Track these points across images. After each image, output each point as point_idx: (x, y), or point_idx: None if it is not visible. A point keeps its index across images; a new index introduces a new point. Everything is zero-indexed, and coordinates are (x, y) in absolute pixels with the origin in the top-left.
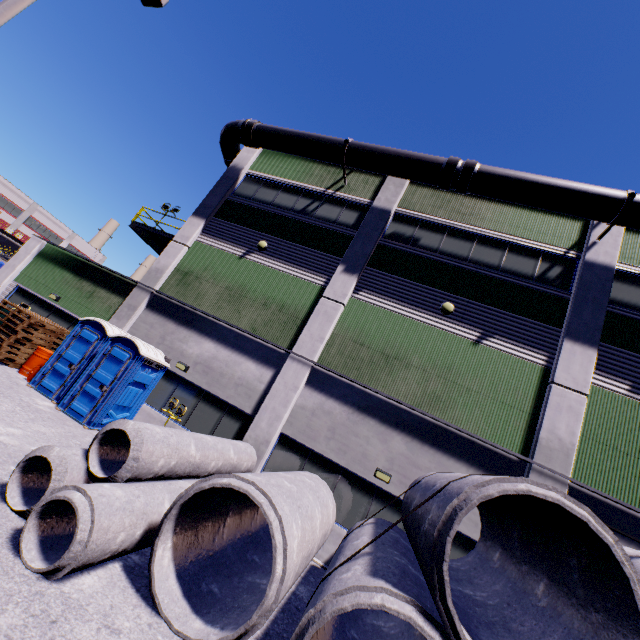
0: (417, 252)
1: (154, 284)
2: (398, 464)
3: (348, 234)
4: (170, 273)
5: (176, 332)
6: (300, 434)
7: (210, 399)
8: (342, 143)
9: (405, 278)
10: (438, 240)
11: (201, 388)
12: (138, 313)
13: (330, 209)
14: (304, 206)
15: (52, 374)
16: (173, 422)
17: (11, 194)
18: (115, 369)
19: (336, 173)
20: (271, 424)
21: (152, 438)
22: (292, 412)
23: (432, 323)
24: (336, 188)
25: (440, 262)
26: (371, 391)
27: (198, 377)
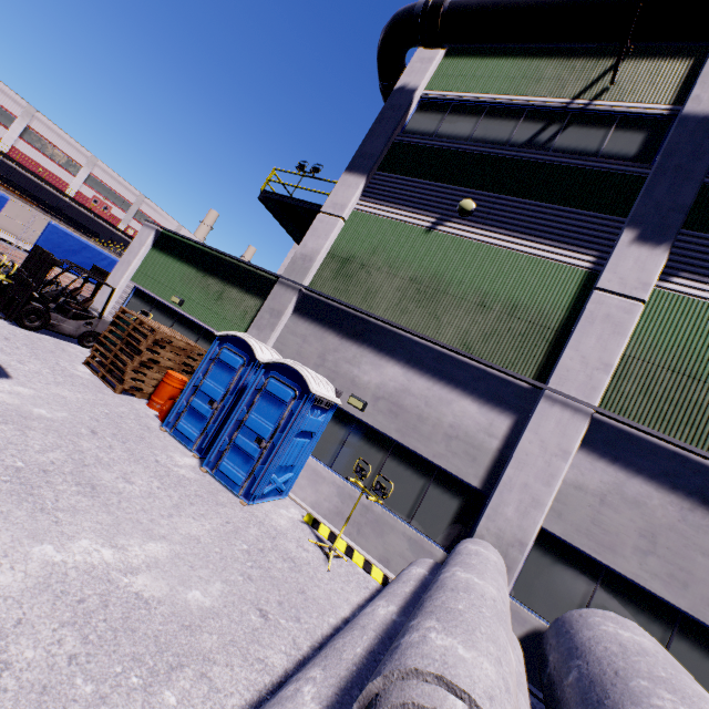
0: None
1: (302, 278)
2: None
3: (630, 173)
4: (321, 261)
5: (340, 349)
6: (580, 535)
7: (404, 455)
8: None
9: None
10: None
11: (388, 437)
12: (283, 321)
13: (583, 133)
14: (530, 135)
15: (189, 414)
16: (352, 487)
17: (119, 187)
18: (274, 413)
19: (588, 68)
20: (524, 513)
21: None
22: (558, 493)
23: None
24: (592, 94)
25: None
26: None
27: (382, 420)
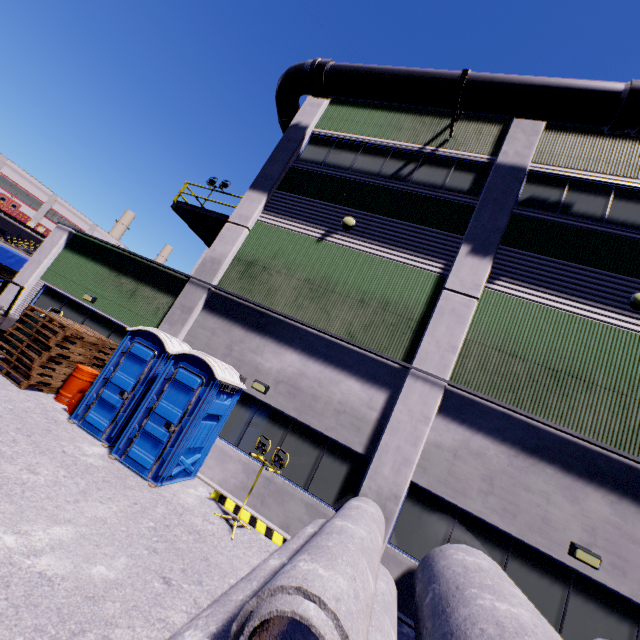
0: (573, 222)
1: (211, 278)
2: (604, 537)
3: (465, 203)
4: (229, 263)
5: (245, 340)
6: (440, 485)
7: (301, 431)
8: (457, 76)
9: (562, 259)
10: (601, 205)
11: (287, 415)
12: (194, 316)
13: (432, 171)
14: (395, 169)
15: (98, 405)
16: (256, 462)
17: (30, 186)
18: (183, 400)
19: (434, 124)
20: (397, 471)
21: (352, 624)
22: (423, 452)
23: (617, 323)
24: (437, 143)
25: (612, 235)
26: (539, 423)
27: (282, 401)
